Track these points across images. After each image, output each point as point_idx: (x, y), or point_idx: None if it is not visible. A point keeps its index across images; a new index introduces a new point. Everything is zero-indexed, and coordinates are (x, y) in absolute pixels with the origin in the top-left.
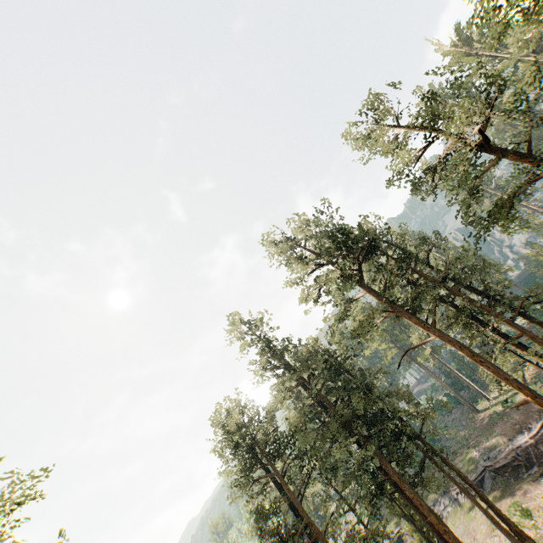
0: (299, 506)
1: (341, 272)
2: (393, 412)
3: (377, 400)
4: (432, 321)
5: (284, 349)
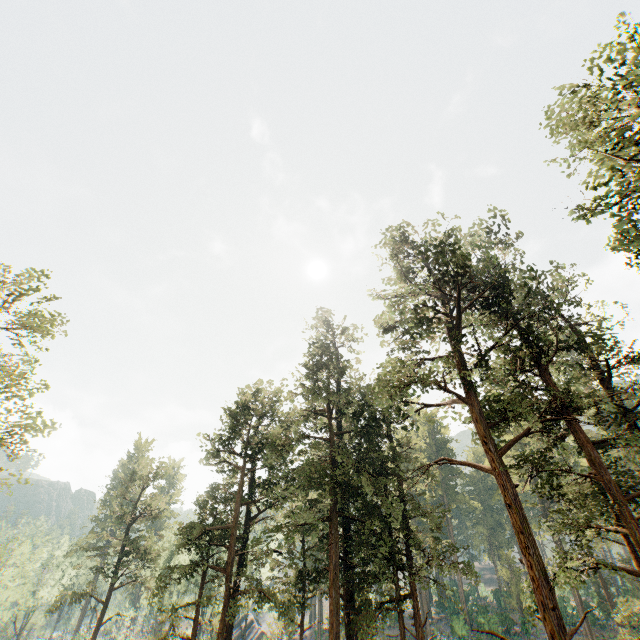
0: (236, 511)
1: (415, 306)
2: (388, 517)
3: (366, 483)
4: (502, 447)
5: (324, 364)
